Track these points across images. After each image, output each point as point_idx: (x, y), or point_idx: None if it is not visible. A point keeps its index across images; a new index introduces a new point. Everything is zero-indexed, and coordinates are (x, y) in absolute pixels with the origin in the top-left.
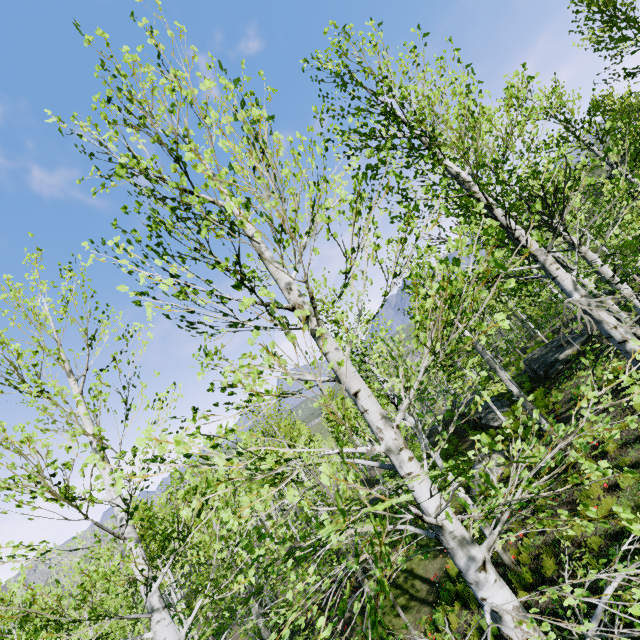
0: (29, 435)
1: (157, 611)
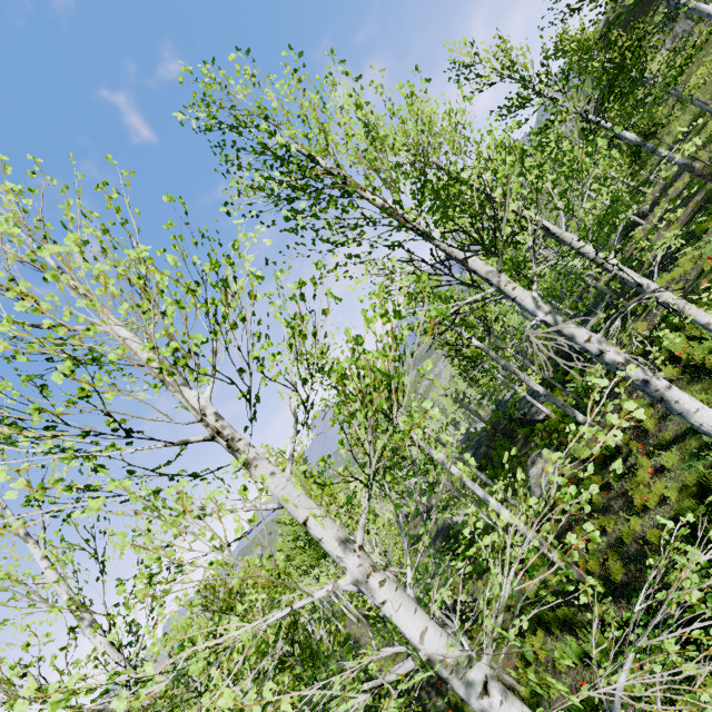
0: None
1: None
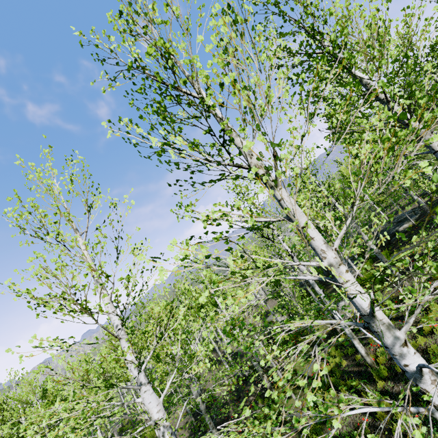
0: (61, 265)
1: (144, 385)
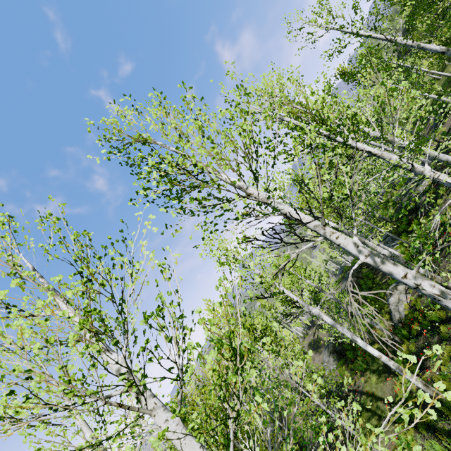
0: None
1: None
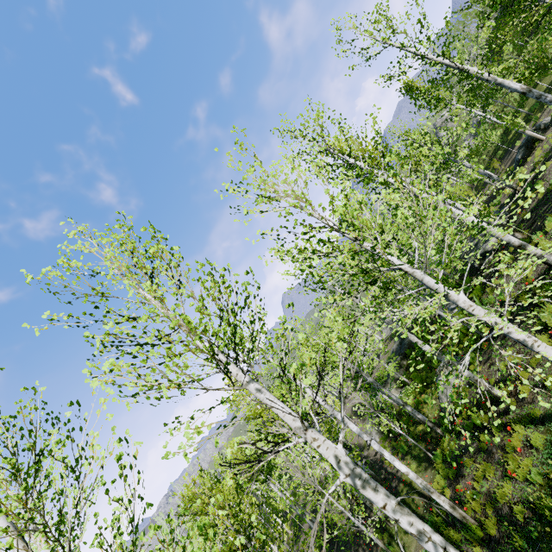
0: None
1: None
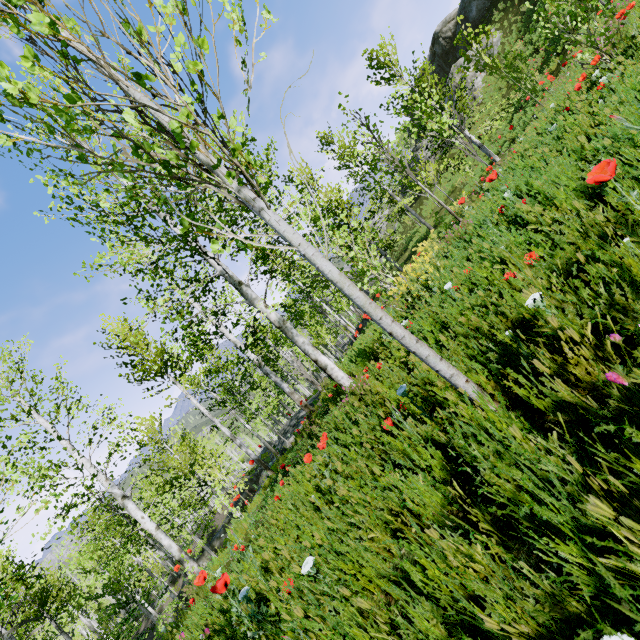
0: None
1: None
